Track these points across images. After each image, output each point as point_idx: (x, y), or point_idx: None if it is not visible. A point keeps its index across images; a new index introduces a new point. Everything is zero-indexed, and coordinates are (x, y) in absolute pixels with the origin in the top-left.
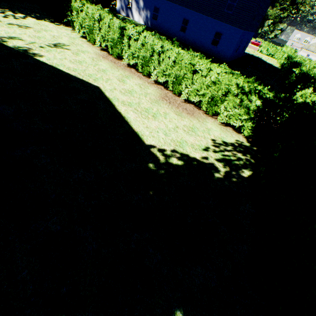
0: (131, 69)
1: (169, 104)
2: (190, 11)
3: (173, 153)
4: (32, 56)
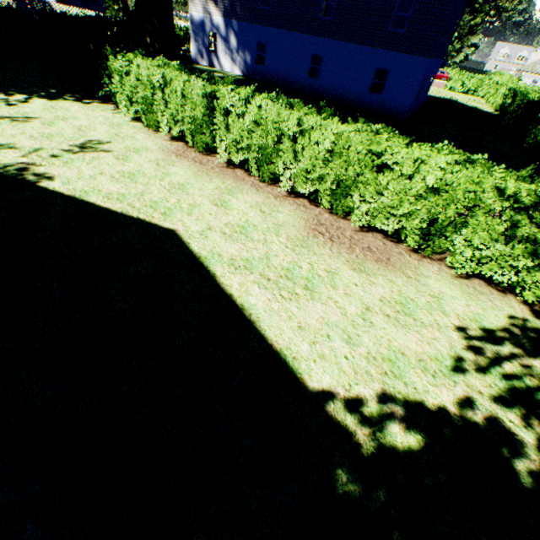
0: (234, 171)
1: (330, 243)
2: (323, 40)
3: (385, 408)
4: (33, 181)
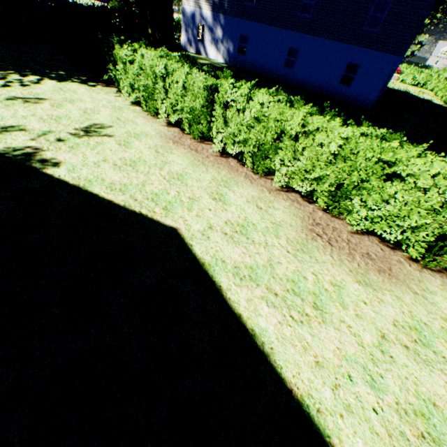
0: (228, 160)
1: (330, 248)
2: (300, 35)
3: None
4: (39, 168)
